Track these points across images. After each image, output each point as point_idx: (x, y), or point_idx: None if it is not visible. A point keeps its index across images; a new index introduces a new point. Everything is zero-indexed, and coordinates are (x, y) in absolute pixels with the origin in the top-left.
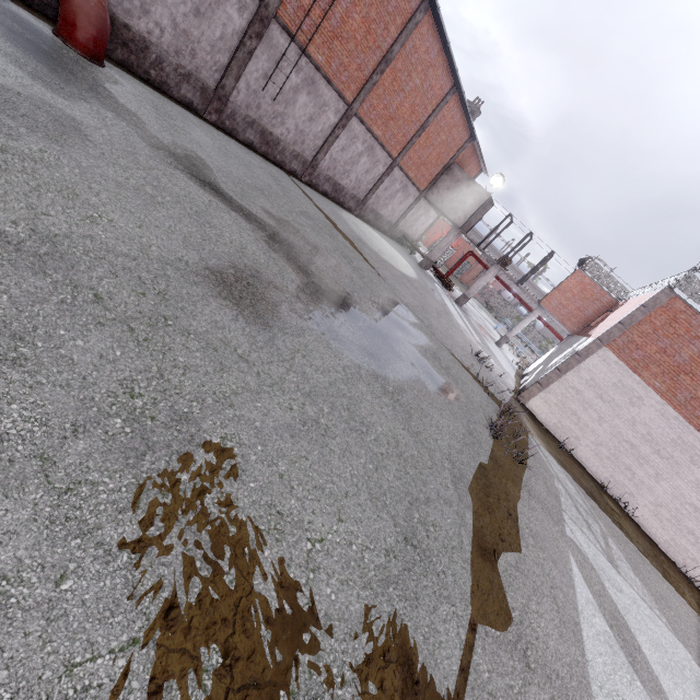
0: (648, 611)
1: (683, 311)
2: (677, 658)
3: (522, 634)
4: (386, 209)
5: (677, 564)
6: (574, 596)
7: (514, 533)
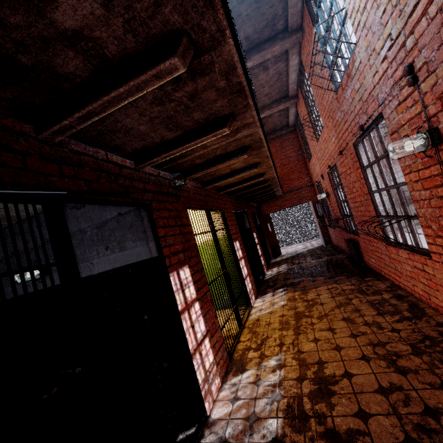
0: None
1: None
2: None
3: None
4: None
5: None
6: None
7: None
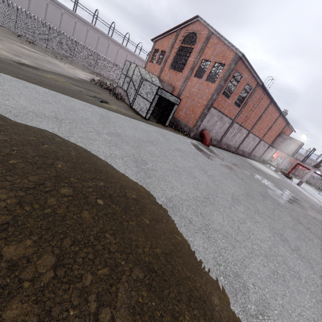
0: None
1: None
2: None
3: None
4: (257, 153)
5: None
6: None
7: None
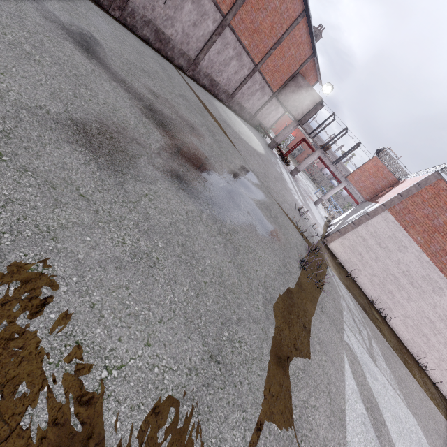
0: (392, 392)
1: (444, 189)
2: (408, 426)
3: (299, 429)
4: (248, 103)
5: (413, 354)
6: (344, 388)
7: (306, 342)
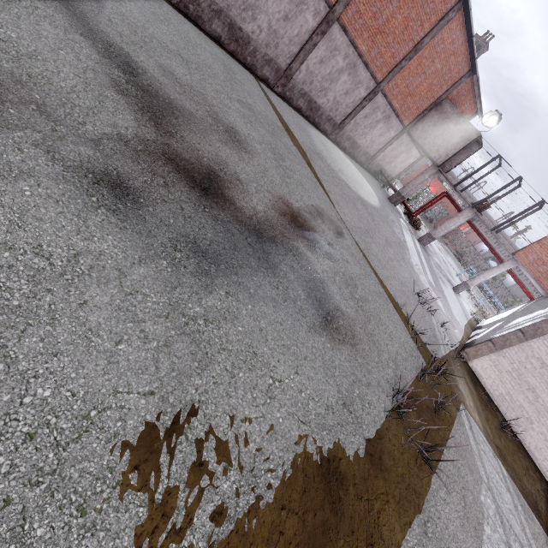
0: None
1: None
2: None
3: None
4: (364, 139)
5: None
6: None
7: None
